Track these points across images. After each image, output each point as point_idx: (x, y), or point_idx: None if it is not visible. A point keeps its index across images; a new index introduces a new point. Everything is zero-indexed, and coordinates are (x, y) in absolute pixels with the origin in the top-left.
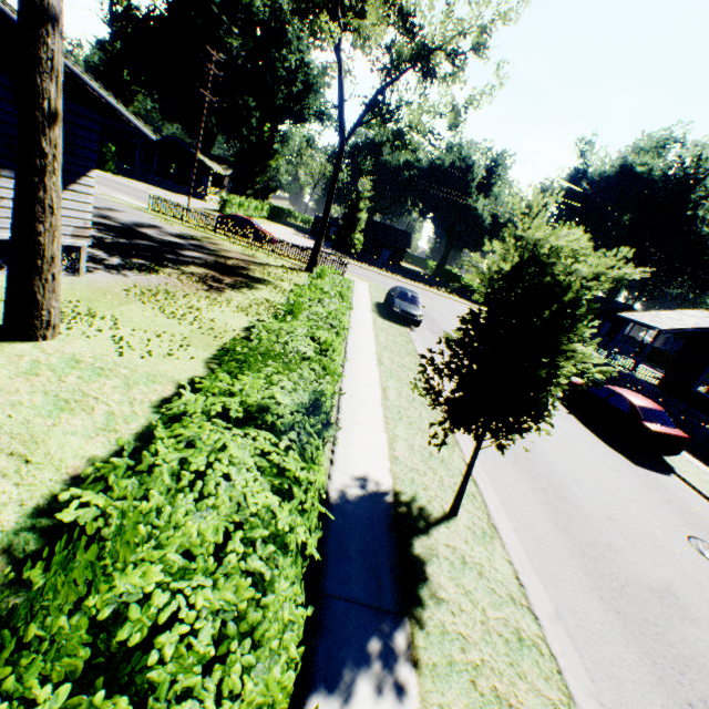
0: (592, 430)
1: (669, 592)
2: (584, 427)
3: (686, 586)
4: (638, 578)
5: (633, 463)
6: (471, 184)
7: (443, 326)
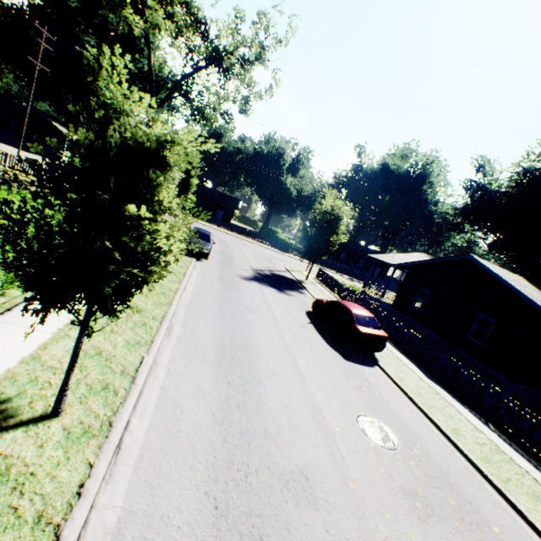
0: (323, 335)
1: (303, 472)
2: (317, 332)
3: (326, 464)
4: (274, 463)
5: (345, 358)
6: (283, 167)
7: (238, 261)
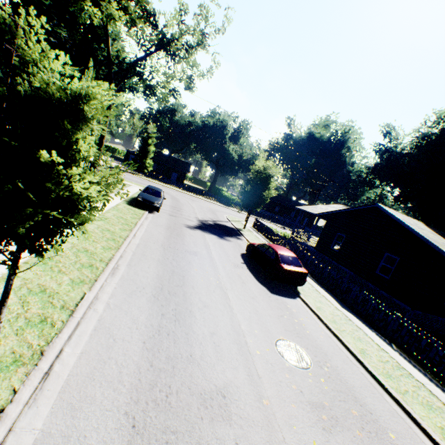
0: (254, 273)
1: (220, 391)
2: (249, 271)
3: (243, 383)
4: (195, 383)
5: (271, 292)
6: (226, 136)
7: (186, 213)
